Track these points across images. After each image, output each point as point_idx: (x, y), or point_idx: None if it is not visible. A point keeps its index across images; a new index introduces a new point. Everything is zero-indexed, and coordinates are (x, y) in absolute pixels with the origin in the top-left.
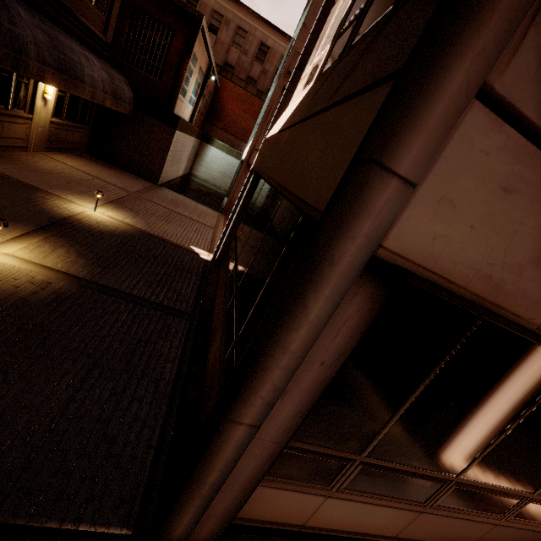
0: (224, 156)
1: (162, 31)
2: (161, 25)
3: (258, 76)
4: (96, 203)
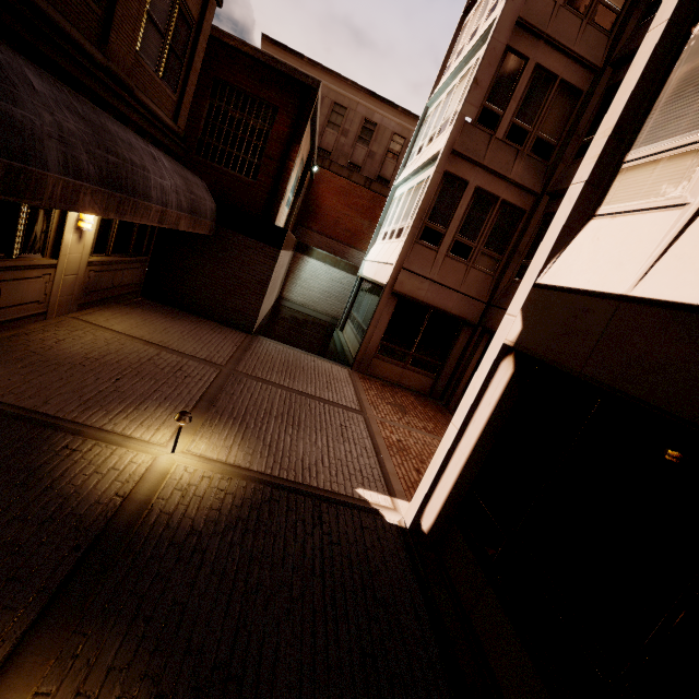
0: (327, 270)
1: (258, 110)
2: (256, 102)
3: (363, 161)
4: (177, 436)
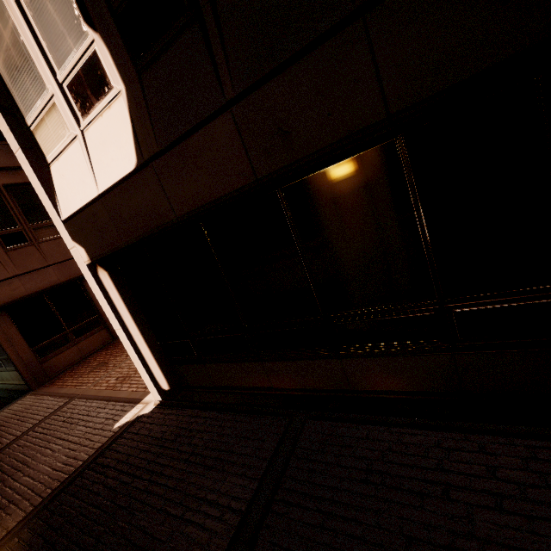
0: None
1: None
2: None
3: None
4: None
